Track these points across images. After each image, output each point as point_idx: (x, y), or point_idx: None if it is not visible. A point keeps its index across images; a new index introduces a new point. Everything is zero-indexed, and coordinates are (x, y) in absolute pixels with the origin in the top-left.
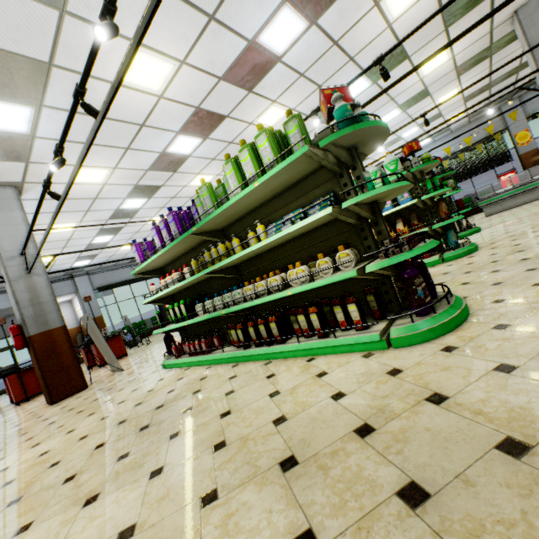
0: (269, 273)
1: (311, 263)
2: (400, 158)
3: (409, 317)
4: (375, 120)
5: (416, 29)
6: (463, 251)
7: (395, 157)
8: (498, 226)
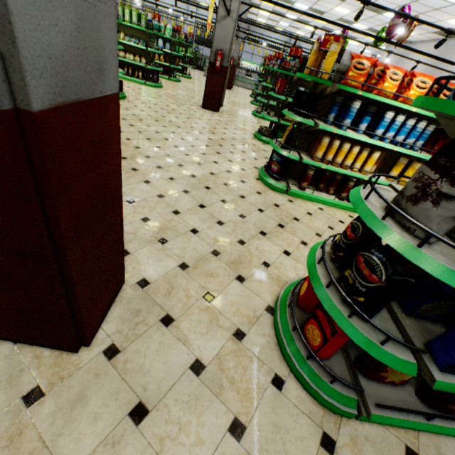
0: (118, 49)
1: (134, 56)
2: (174, 28)
3: (151, 82)
4: (162, 34)
5: (188, 1)
6: (176, 80)
7: (171, 28)
8: (197, 81)
